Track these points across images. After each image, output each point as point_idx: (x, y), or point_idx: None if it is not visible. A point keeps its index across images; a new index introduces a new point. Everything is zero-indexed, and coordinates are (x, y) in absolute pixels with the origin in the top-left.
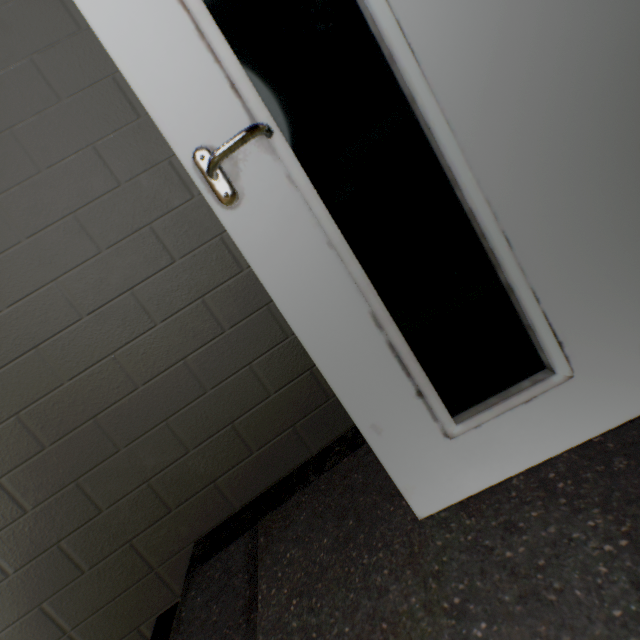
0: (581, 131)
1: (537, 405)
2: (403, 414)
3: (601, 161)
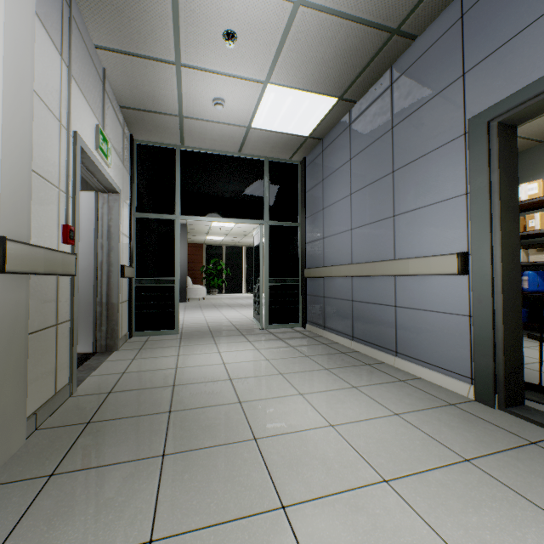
0: None
1: None
2: None
3: None
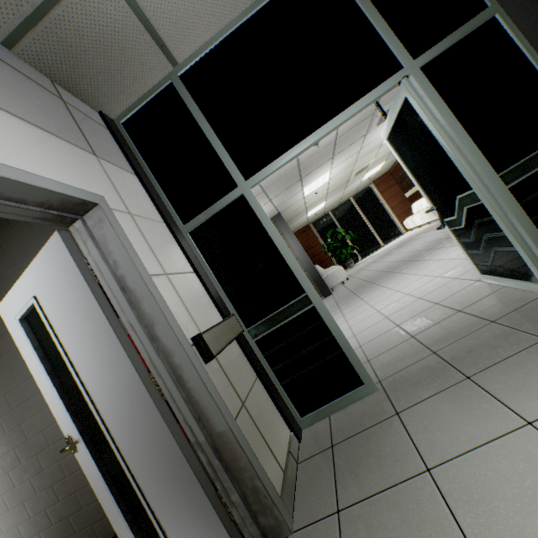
0: (153, 464)
1: None
2: (127, 533)
3: (161, 475)
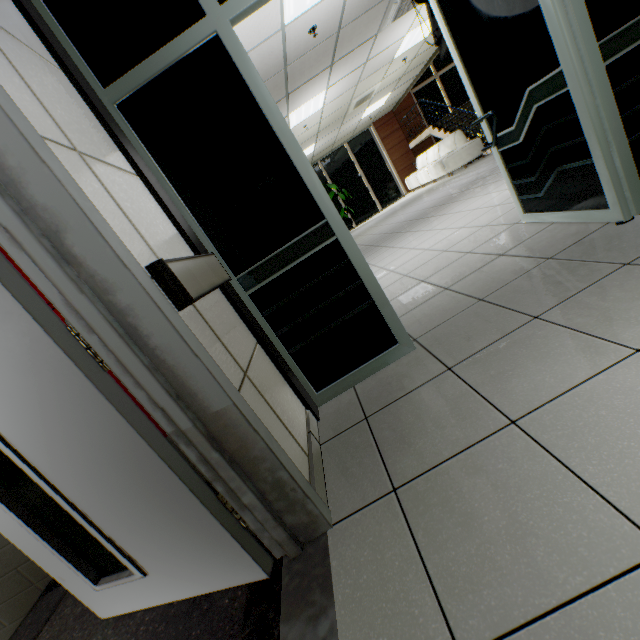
0: (101, 475)
1: (138, 583)
2: (72, 574)
3: (117, 489)
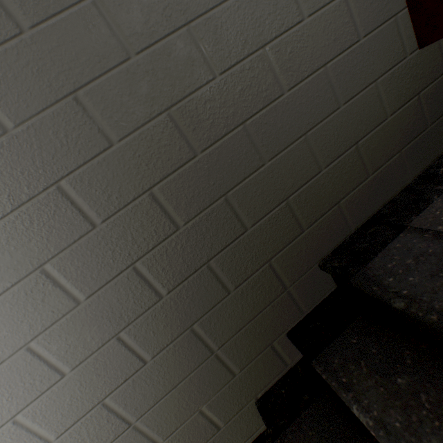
0: None
1: None
2: None
3: None
